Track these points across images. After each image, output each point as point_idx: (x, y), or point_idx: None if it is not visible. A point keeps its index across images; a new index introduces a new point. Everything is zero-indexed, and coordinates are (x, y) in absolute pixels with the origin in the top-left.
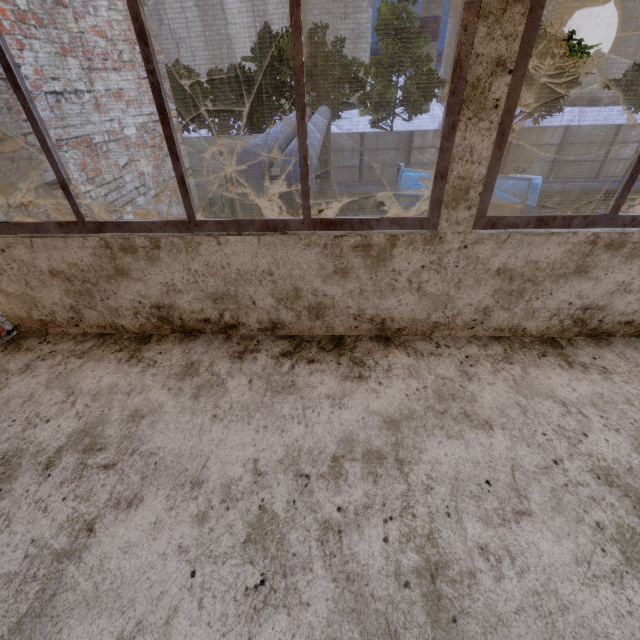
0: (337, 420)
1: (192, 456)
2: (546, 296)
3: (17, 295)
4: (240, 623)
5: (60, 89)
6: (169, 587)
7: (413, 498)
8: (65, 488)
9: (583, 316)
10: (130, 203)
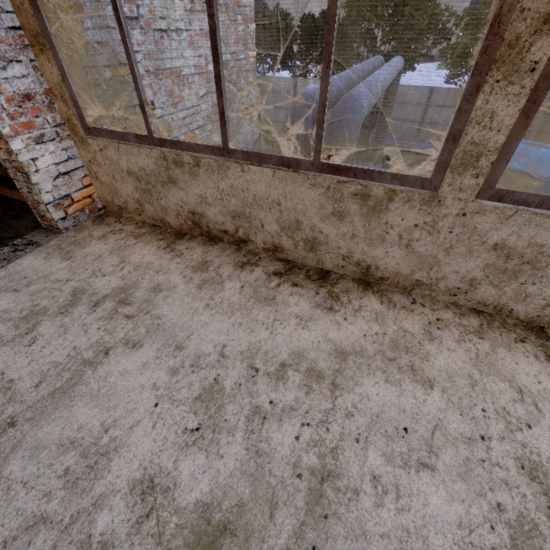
0: (297, 336)
1: (183, 328)
2: (545, 283)
3: (107, 184)
4: (174, 448)
5: (165, 27)
6: (139, 407)
7: (333, 417)
8: (101, 322)
9: None
10: (201, 128)
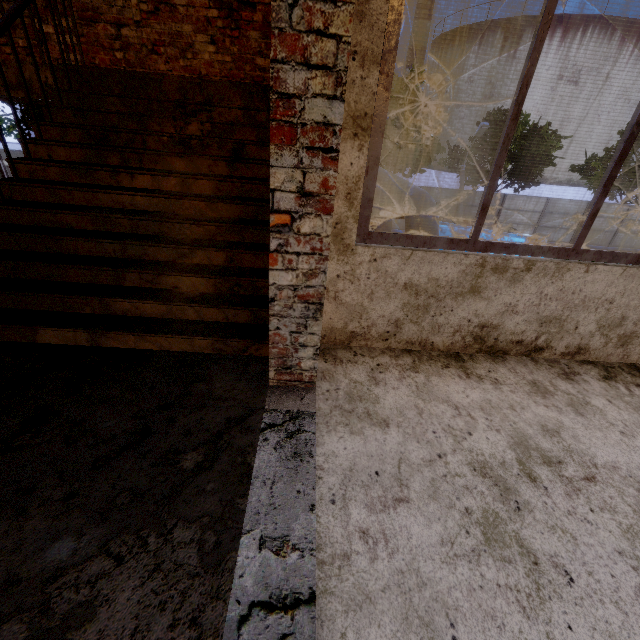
0: None
1: None
2: None
3: (349, 305)
4: None
5: None
6: None
7: None
8: (578, 500)
9: None
10: None
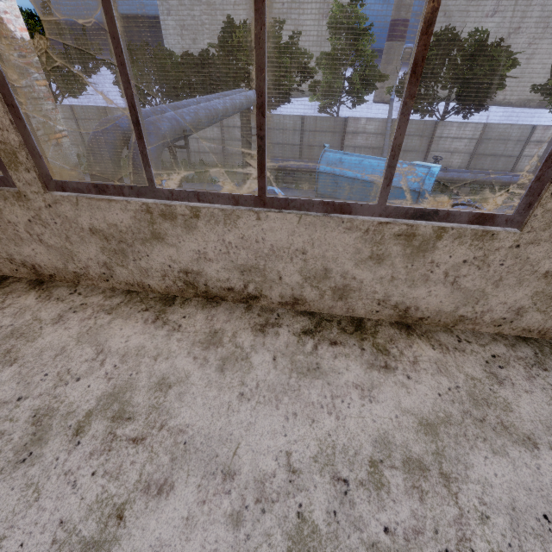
0: None
1: None
2: (146, 257)
3: None
4: None
5: None
6: None
7: None
8: None
9: (189, 279)
10: None
